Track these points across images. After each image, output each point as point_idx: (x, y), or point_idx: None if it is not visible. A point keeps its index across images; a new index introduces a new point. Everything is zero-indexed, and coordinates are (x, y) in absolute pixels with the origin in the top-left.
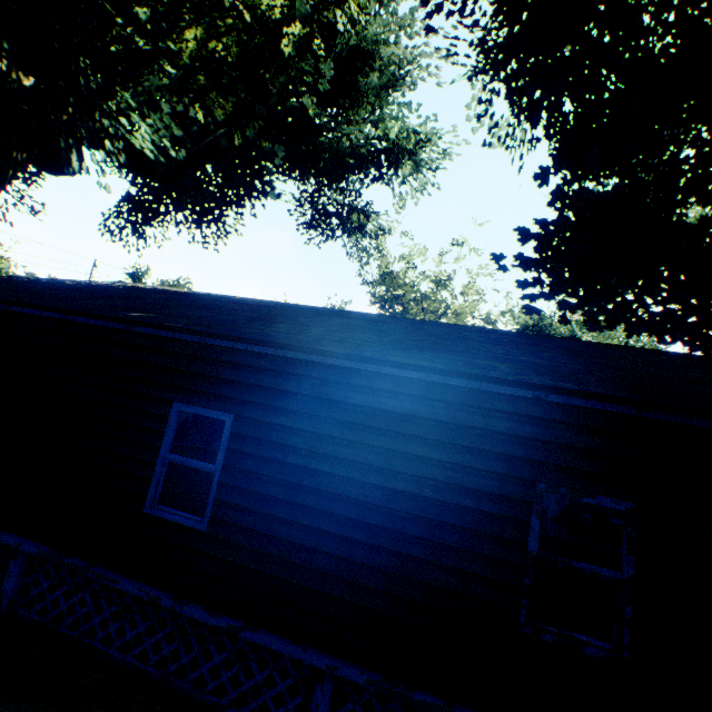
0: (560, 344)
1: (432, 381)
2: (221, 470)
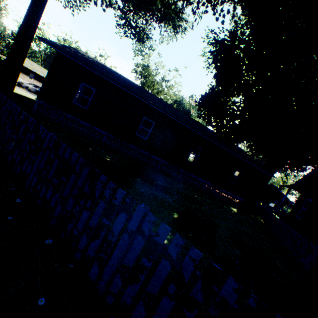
0: (199, 124)
1: (192, 130)
2: (151, 131)
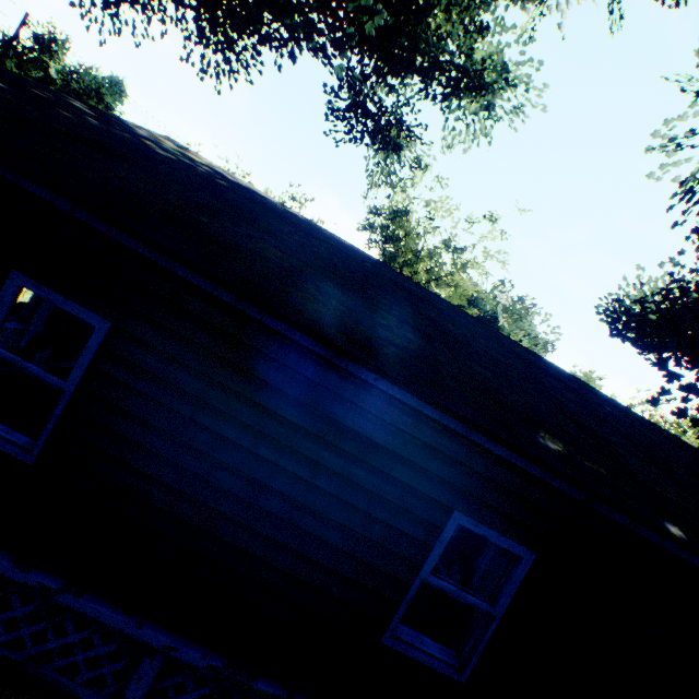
0: None
1: None
2: (501, 616)
